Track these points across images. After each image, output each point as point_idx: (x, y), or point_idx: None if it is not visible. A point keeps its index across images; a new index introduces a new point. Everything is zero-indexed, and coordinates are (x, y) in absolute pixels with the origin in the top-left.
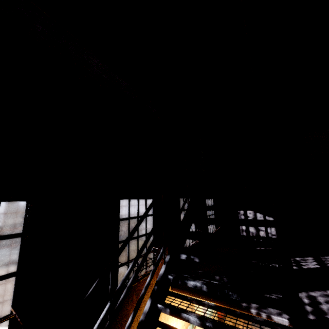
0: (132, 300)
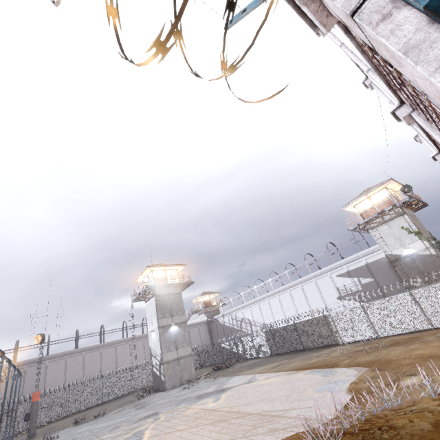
0: None
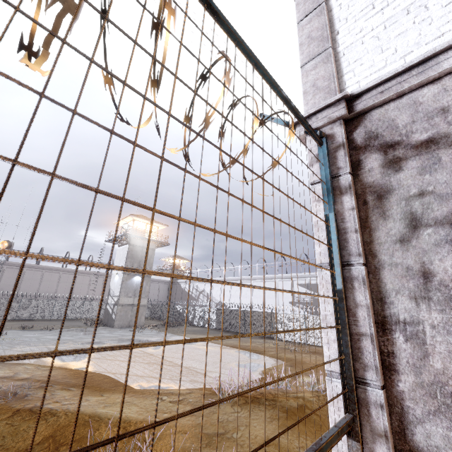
0: None
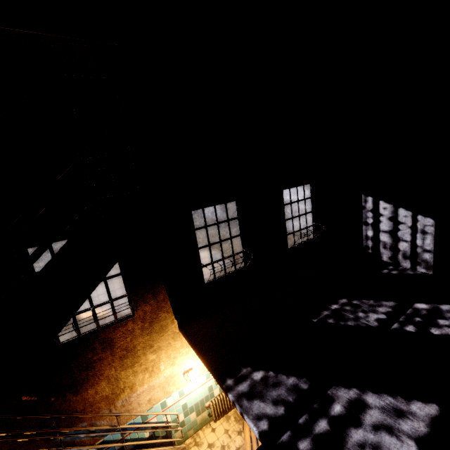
0: (95, 348)
